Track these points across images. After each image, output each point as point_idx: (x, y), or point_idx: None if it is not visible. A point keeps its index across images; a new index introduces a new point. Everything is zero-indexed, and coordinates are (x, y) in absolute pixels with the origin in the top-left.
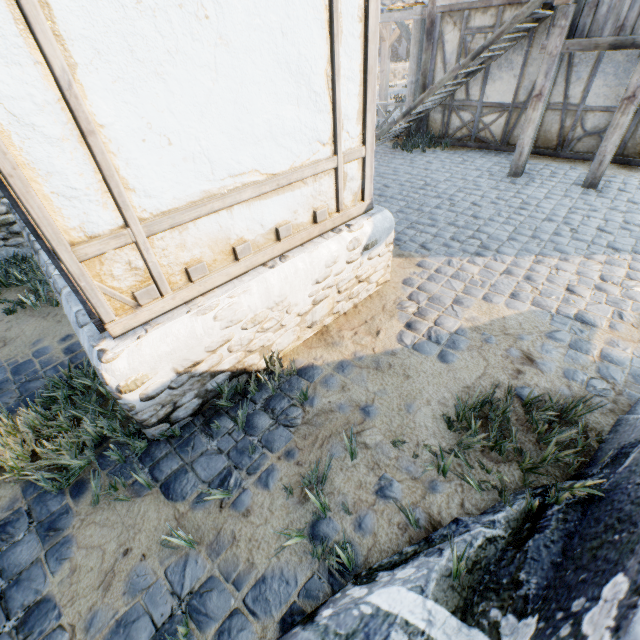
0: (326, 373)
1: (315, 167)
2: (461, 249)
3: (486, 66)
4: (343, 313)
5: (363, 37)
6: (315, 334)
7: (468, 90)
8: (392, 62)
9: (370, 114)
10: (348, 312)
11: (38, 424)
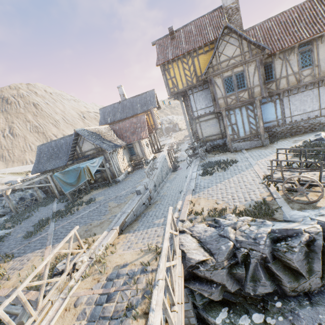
0: None
1: None
2: None
3: None
4: None
5: None
6: None
7: None
8: (175, 132)
9: None
10: None
11: None
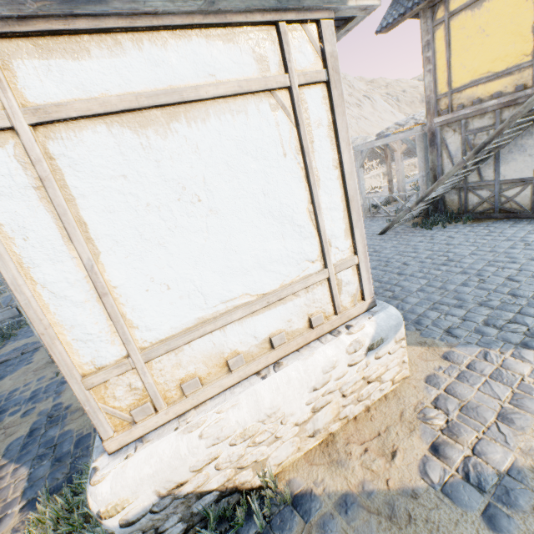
0: (325, 510)
1: (305, 281)
2: (500, 337)
3: (494, 153)
4: (353, 417)
5: (341, 177)
6: (319, 443)
7: (480, 173)
8: (411, 158)
9: (358, 229)
10: (358, 416)
11: (61, 514)
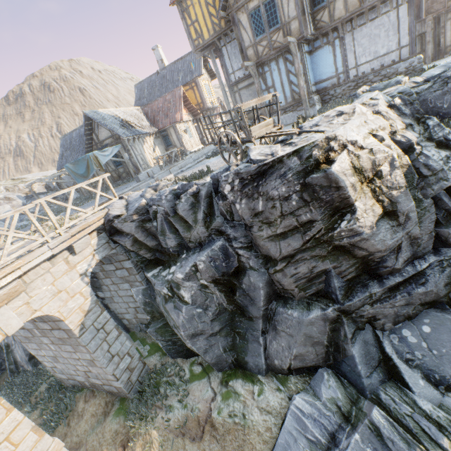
0: None
1: None
2: None
3: None
4: None
5: None
6: None
7: None
8: None
9: None
10: None
11: None
